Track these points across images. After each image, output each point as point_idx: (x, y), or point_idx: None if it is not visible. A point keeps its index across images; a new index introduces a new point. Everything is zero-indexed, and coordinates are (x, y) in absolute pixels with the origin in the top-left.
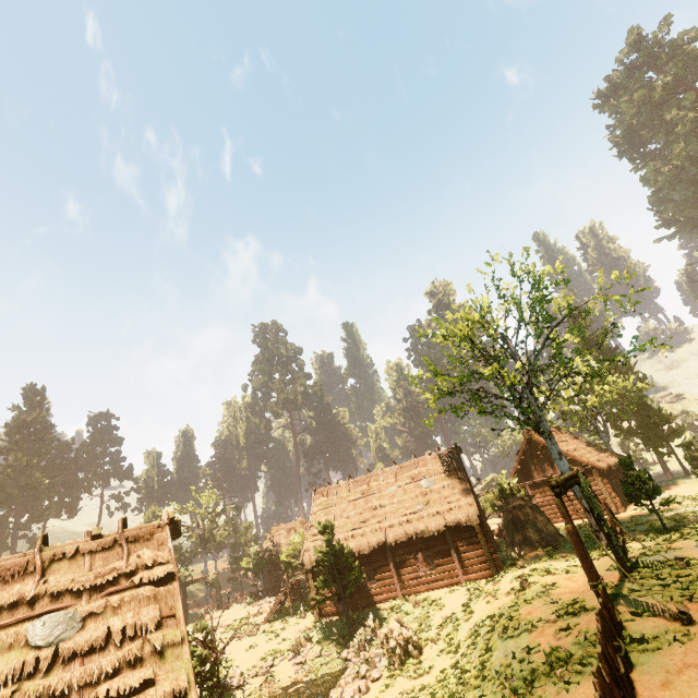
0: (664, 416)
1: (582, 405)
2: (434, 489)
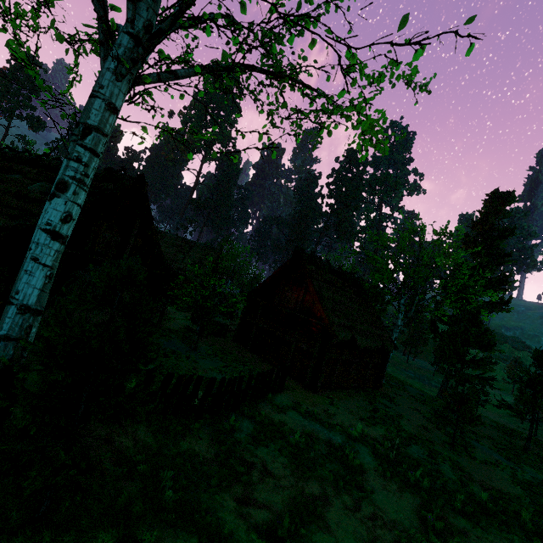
0: (486, 341)
1: (394, 264)
2: (31, 195)
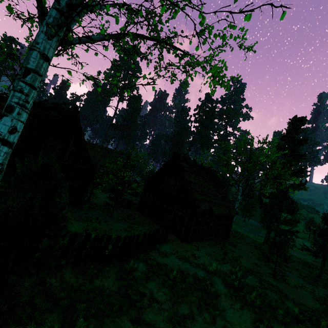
0: (292, 208)
1: (235, 161)
2: None
